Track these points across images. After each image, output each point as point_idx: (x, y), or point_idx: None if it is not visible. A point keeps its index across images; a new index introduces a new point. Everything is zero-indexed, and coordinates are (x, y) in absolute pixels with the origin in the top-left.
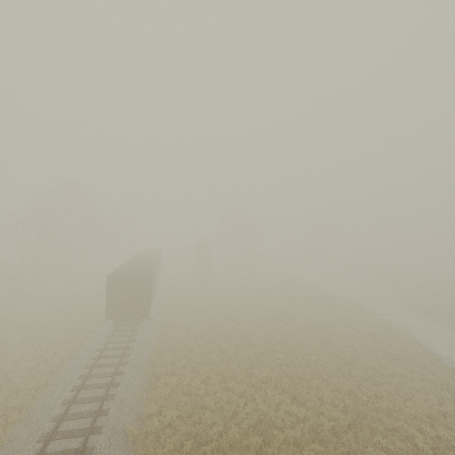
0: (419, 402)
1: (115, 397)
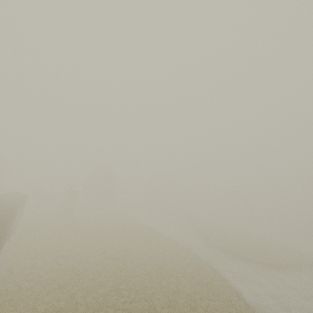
0: None
1: None
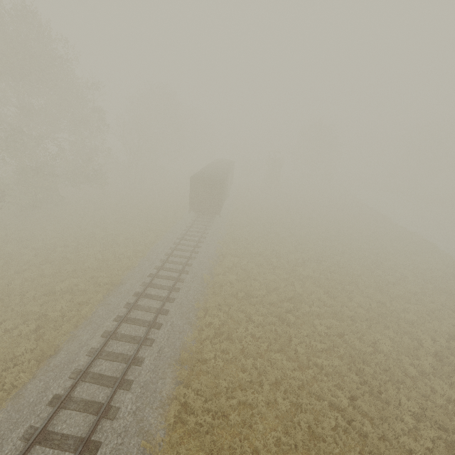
0: (447, 325)
1: (196, 259)
